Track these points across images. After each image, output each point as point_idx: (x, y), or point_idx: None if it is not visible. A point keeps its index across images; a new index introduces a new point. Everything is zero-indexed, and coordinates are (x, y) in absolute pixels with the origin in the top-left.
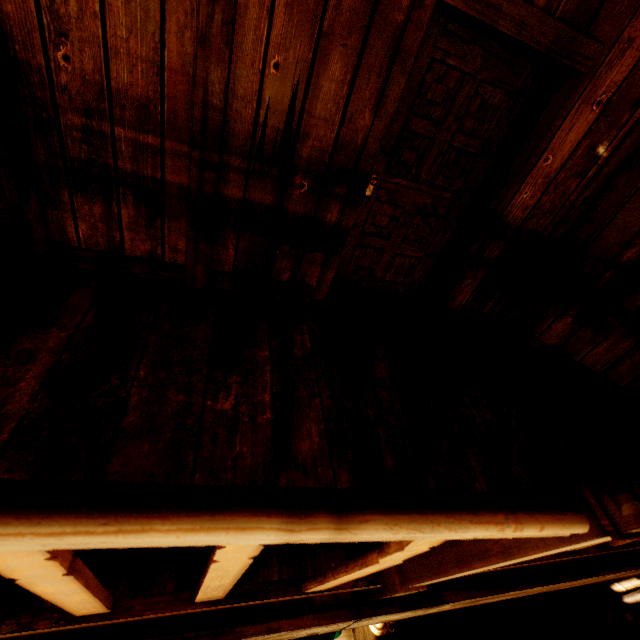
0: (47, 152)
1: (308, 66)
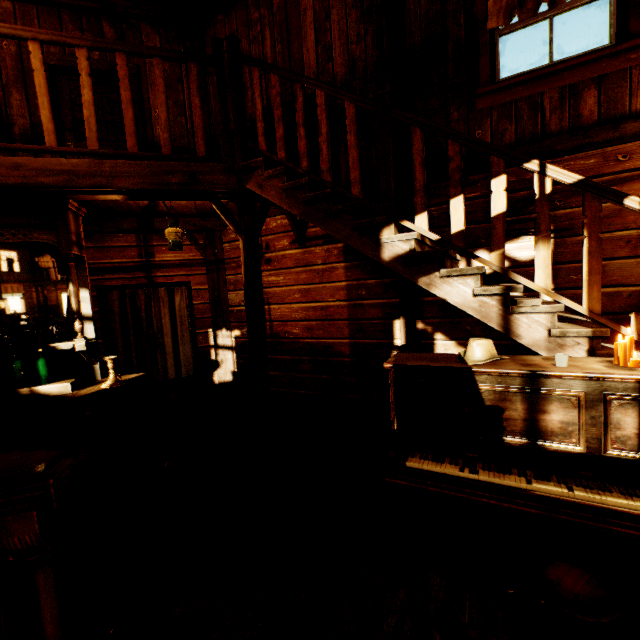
0: None
1: (3, 98)
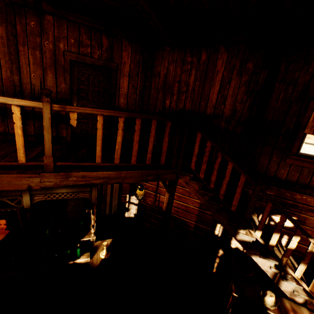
0: None
1: (42, 75)
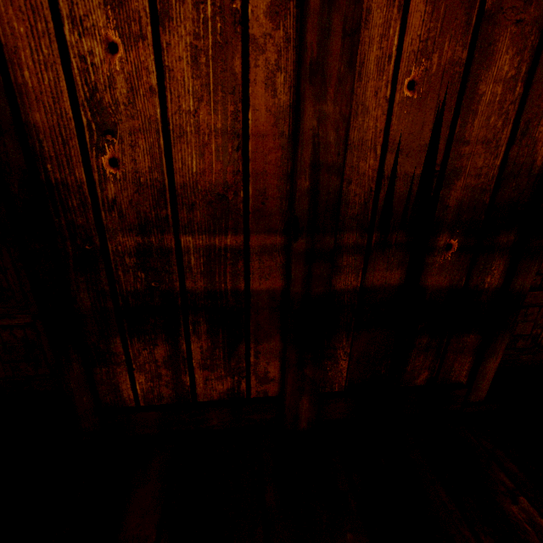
0: (92, 294)
1: (460, 70)
